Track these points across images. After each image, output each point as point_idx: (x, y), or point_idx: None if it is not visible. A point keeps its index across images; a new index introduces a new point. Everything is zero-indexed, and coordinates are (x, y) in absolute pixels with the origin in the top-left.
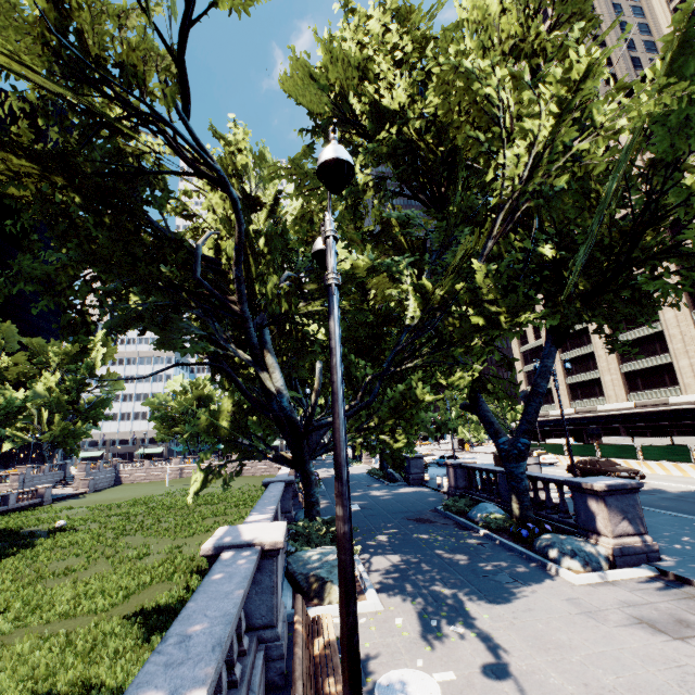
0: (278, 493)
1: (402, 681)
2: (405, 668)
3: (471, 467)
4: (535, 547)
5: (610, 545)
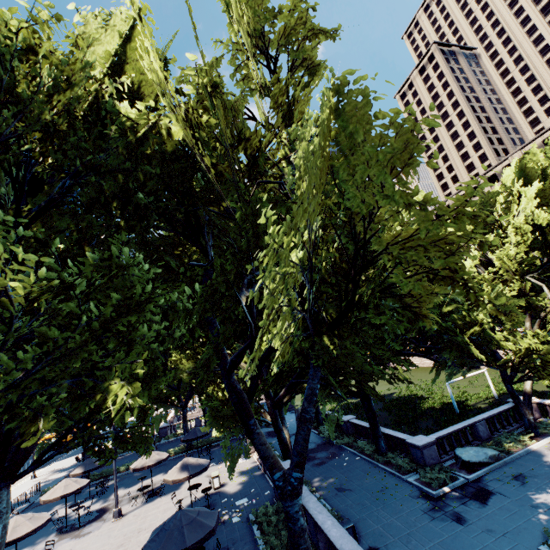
0: None
1: None
2: None
3: None
4: None
5: None
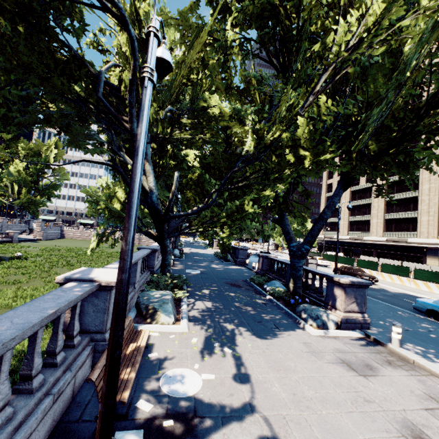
0: (141, 255)
1: (180, 375)
2: (186, 368)
3: (273, 259)
4: (296, 310)
5: (341, 316)
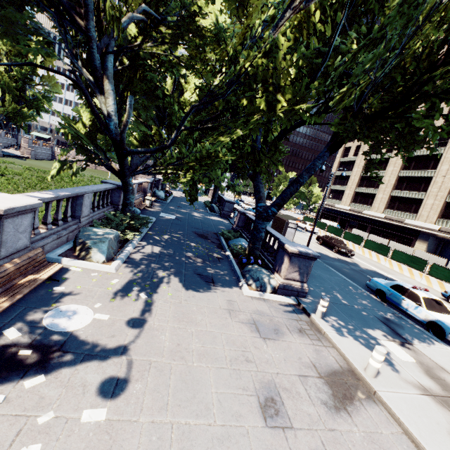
0: (94, 189)
1: (73, 311)
2: (84, 306)
3: (248, 217)
4: (243, 270)
5: (280, 282)
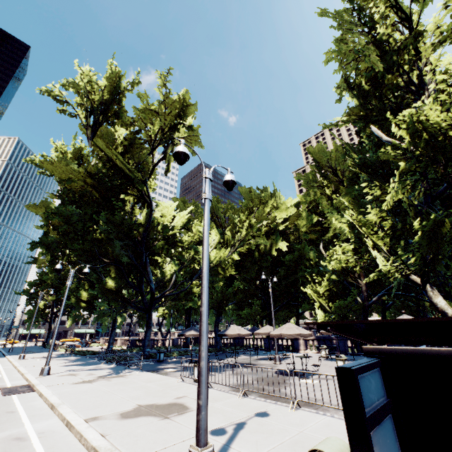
0: None
1: None
2: None
3: None
4: None
5: None
